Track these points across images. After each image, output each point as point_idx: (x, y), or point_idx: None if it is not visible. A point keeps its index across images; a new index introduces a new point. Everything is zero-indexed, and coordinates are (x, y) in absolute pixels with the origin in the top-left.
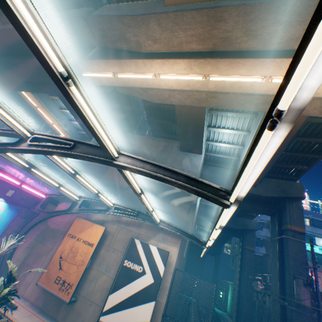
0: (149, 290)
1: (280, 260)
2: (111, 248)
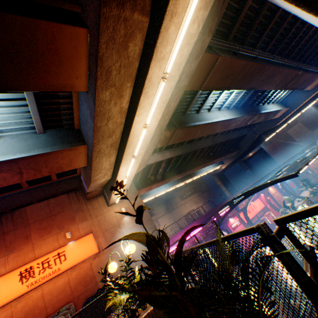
0: None
1: None
2: None
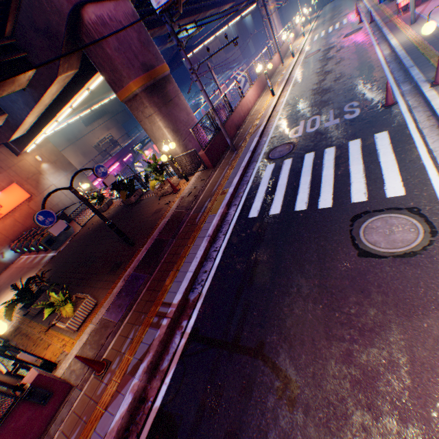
0: (245, 82)
1: (283, 23)
2: (230, 83)
